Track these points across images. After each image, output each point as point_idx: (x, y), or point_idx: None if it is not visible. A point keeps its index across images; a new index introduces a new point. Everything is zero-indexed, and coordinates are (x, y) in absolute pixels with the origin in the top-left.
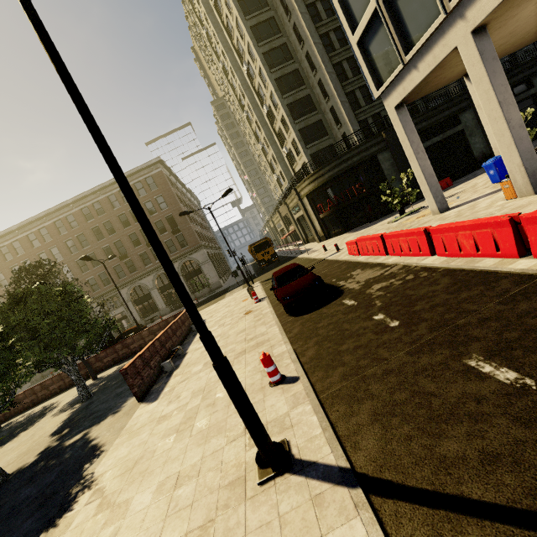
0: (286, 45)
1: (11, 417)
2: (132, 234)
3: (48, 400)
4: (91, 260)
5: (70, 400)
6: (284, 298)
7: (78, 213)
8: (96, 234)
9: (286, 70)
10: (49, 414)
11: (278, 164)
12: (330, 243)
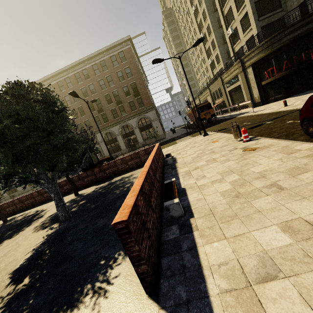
0: None
1: (17, 212)
2: (106, 95)
3: (42, 204)
4: (77, 97)
5: (53, 213)
6: None
7: (72, 77)
8: (83, 93)
9: None
10: (33, 225)
11: (216, 48)
12: (277, 104)
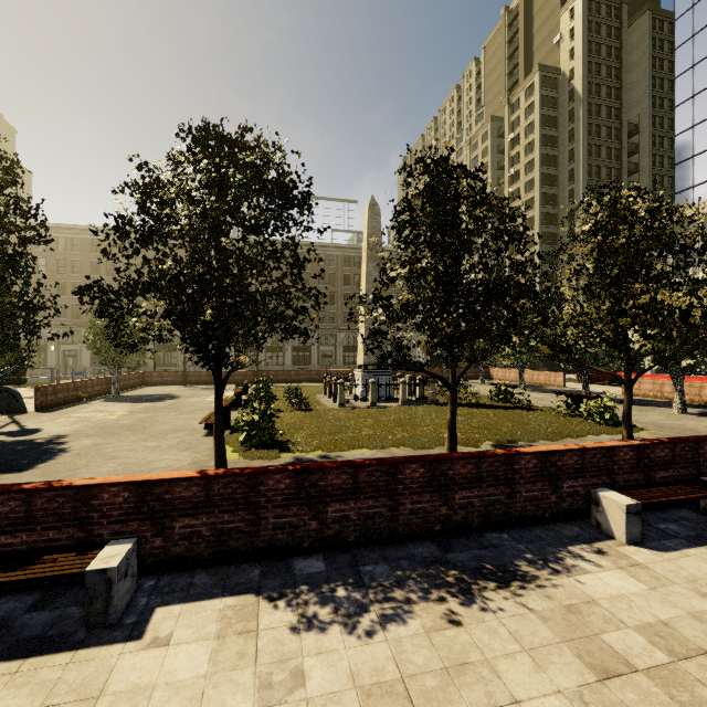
0: (557, 235)
1: None
2: None
3: None
4: None
5: None
6: (611, 378)
7: (340, 257)
8: (344, 279)
9: (551, 249)
10: None
11: None
12: None
